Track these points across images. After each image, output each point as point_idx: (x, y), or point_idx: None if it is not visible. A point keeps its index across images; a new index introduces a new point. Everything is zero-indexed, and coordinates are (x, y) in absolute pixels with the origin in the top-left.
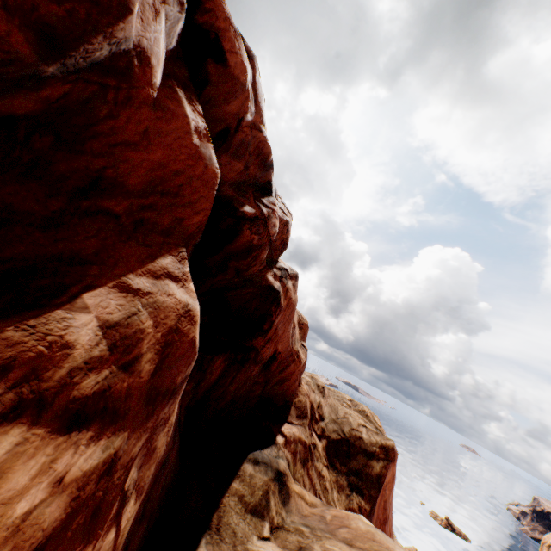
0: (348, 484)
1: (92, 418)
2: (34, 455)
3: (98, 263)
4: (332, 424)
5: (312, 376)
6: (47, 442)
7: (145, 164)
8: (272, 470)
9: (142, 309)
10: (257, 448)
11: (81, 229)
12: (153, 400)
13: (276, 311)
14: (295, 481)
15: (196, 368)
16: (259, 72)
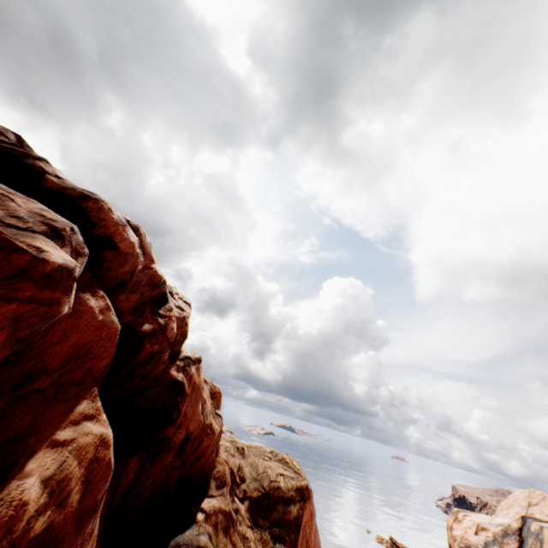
0: (271, 536)
1: None
2: None
3: (34, 433)
4: (253, 483)
5: (231, 440)
6: None
7: (64, 349)
8: None
9: (69, 455)
10: (179, 532)
11: (19, 411)
12: (81, 521)
13: (182, 399)
14: None
15: (112, 477)
16: (145, 233)
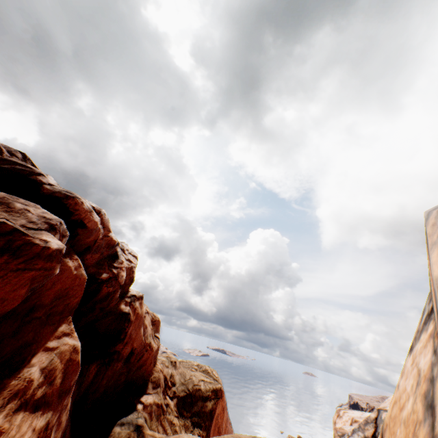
0: (192, 423)
1: (41, 406)
2: (27, 421)
3: (35, 342)
4: (181, 386)
5: (167, 356)
6: (30, 416)
7: (53, 293)
8: (133, 425)
9: (55, 356)
10: (124, 416)
11: (26, 330)
12: (61, 396)
13: (129, 325)
14: (151, 430)
15: (79, 376)
16: (105, 214)
